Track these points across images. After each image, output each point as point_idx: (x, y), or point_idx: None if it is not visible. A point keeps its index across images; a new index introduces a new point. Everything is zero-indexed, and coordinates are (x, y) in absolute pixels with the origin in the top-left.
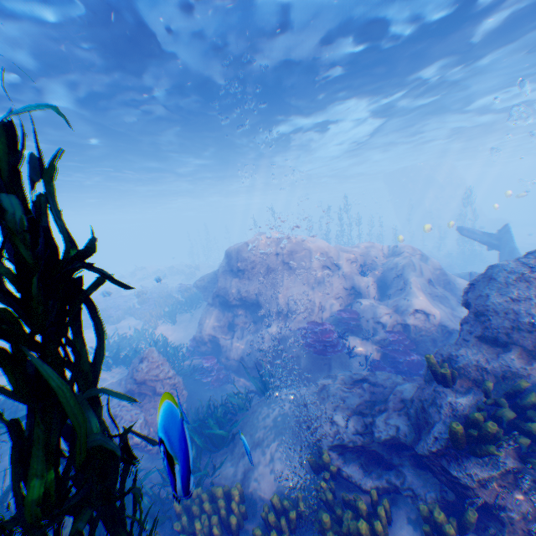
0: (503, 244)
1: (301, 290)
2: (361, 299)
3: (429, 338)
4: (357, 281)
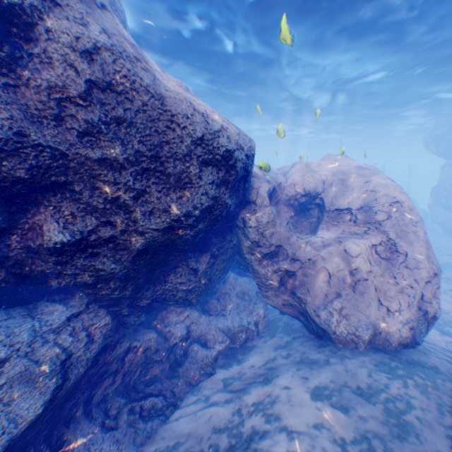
0: None
1: None
2: None
3: None
4: None
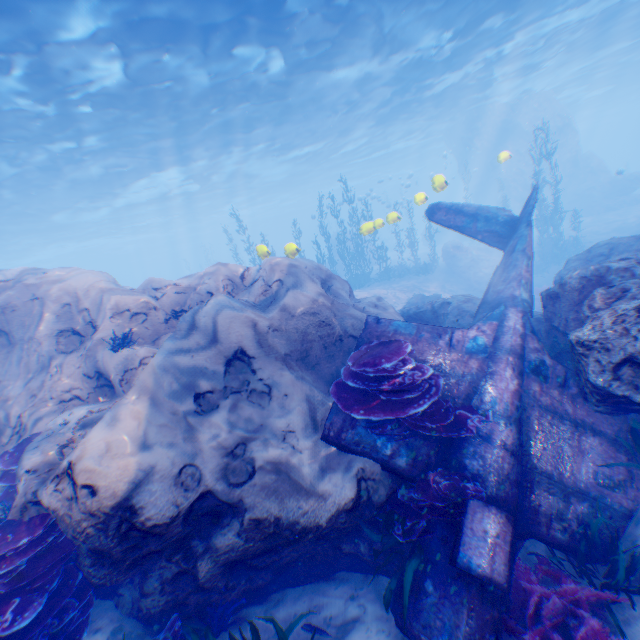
0: (513, 231)
1: (7, 389)
2: (66, 413)
3: (91, 550)
4: (104, 363)
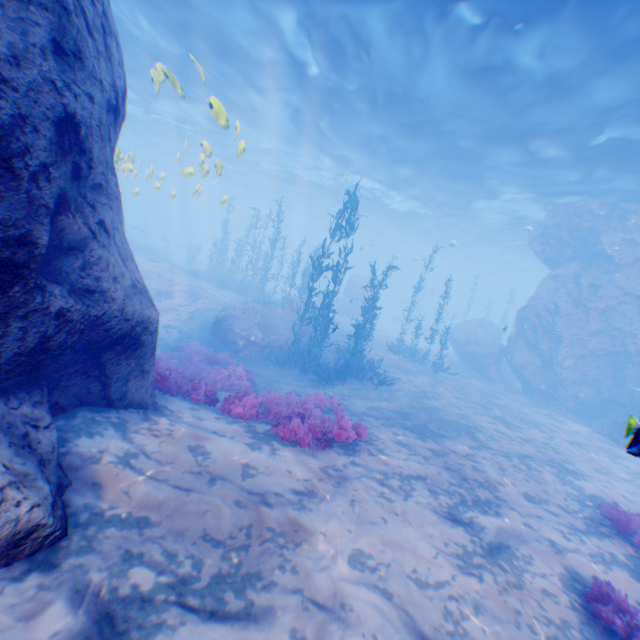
0: None
1: None
2: None
3: None
4: None
